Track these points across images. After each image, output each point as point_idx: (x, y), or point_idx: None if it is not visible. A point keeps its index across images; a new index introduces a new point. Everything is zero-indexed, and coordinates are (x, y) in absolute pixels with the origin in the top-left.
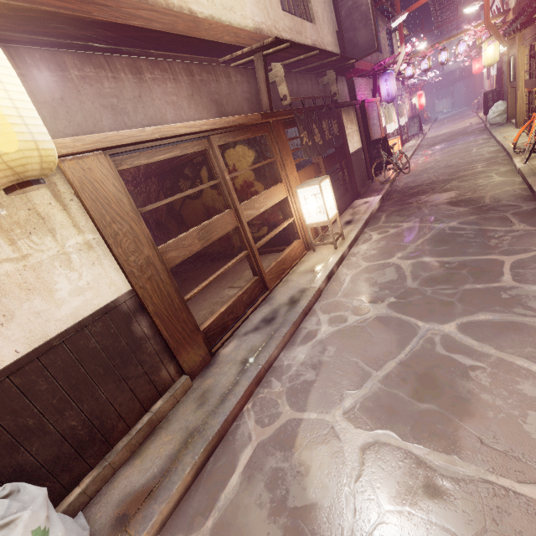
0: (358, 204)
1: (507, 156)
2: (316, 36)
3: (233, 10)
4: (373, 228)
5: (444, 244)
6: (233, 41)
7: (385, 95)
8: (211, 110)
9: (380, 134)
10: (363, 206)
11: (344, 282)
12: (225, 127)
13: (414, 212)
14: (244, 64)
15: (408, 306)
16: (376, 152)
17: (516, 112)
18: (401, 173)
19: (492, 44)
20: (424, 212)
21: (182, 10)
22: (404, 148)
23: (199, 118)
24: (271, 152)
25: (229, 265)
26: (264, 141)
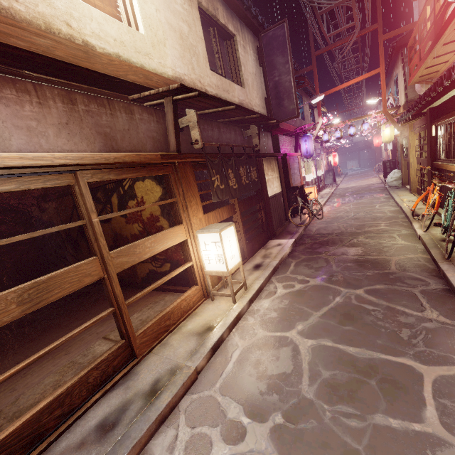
0: (271, 245)
1: (406, 218)
2: (245, 97)
3: (149, 56)
4: (281, 277)
5: (349, 322)
6: (141, 81)
7: (304, 152)
8: (95, 143)
9: (300, 181)
10: (275, 248)
11: (230, 361)
12: (101, 163)
13: (322, 265)
14: (155, 105)
15: (297, 442)
16: (294, 197)
17: (410, 181)
18: (315, 218)
19: (389, 127)
20: (331, 267)
21: (73, 39)
22: (320, 194)
23: (72, 149)
24: (174, 191)
25: (75, 332)
26: (168, 179)
